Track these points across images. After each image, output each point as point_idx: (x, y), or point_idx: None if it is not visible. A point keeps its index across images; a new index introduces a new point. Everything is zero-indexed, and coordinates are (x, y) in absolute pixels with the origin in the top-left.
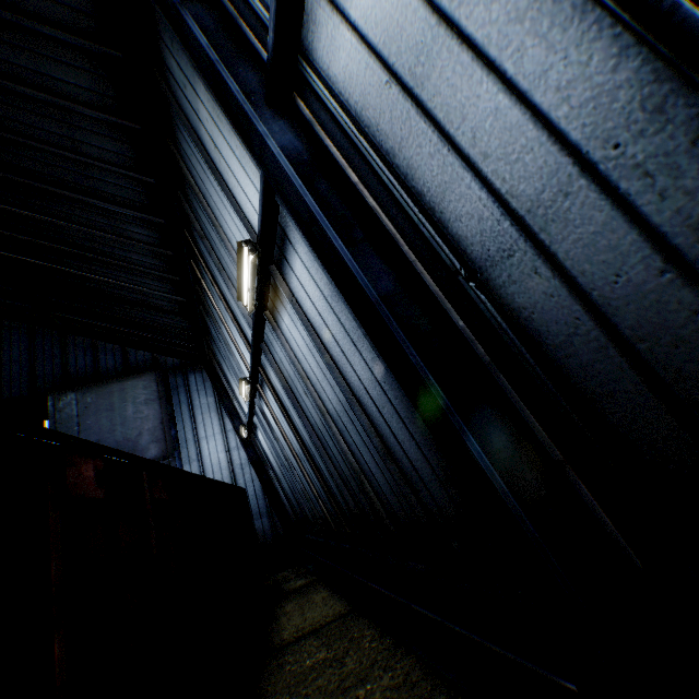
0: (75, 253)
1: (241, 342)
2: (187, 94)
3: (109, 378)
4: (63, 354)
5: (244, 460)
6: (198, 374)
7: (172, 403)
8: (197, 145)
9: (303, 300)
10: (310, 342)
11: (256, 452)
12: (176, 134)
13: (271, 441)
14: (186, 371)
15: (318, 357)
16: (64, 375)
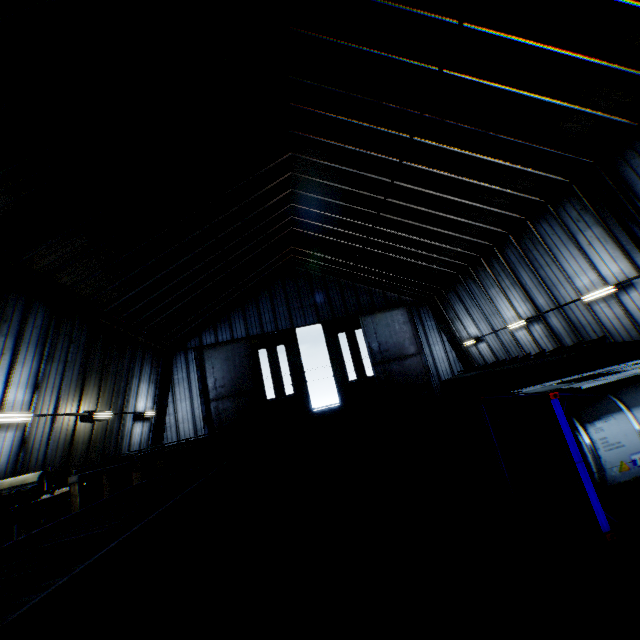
0: (409, 250)
1: (519, 302)
2: (577, 223)
3: (380, 309)
4: (356, 295)
5: (455, 358)
6: (423, 308)
7: (415, 324)
8: (571, 238)
9: (626, 303)
10: (619, 316)
11: (461, 355)
12: (540, 223)
13: (505, 349)
14: (417, 306)
15: (622, 321)
16: (359, 306)
